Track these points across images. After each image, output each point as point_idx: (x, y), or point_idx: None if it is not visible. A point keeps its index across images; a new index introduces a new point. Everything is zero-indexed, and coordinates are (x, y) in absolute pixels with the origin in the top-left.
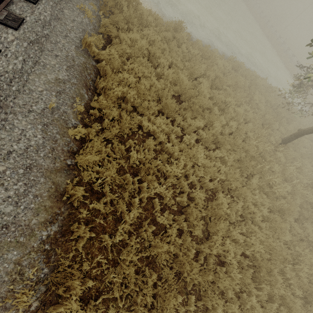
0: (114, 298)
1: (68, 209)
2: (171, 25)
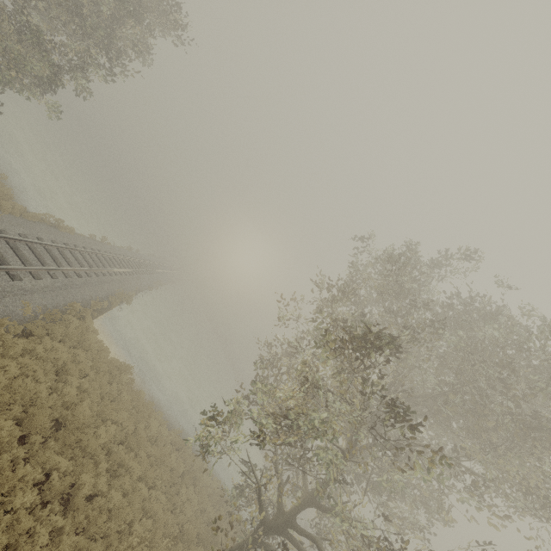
0: None
1: None
2: (117, 363)
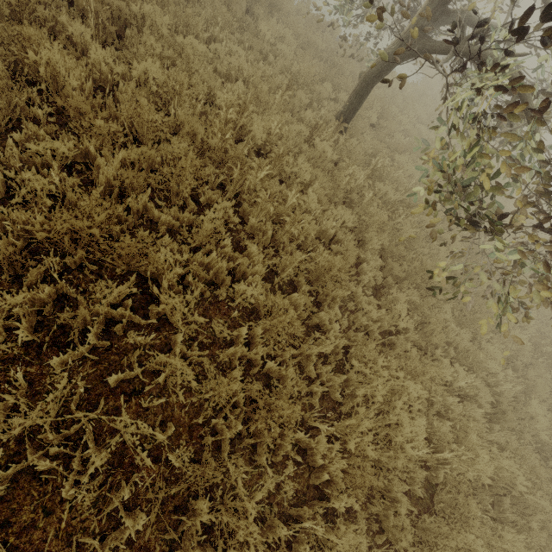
0: None
1: None
2: None
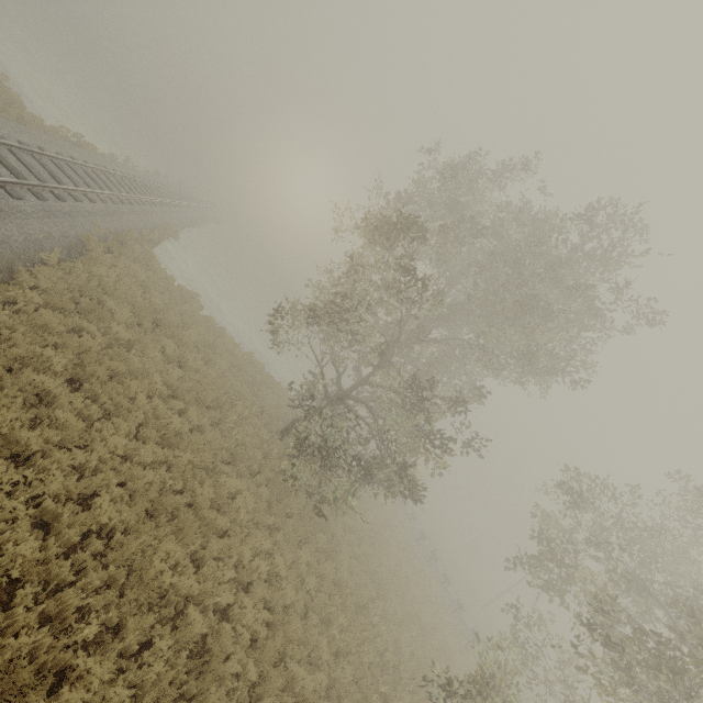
0: (8, 339)
1: (8, 281)
2: (184, 290)
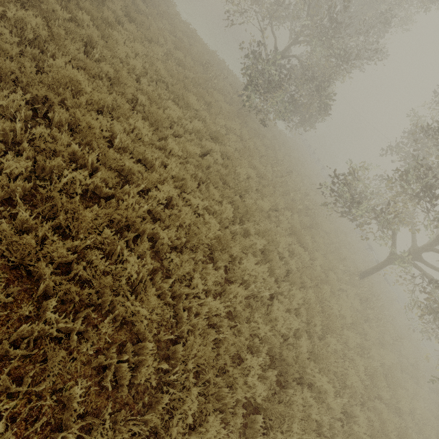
0: None
1: None
2: None
